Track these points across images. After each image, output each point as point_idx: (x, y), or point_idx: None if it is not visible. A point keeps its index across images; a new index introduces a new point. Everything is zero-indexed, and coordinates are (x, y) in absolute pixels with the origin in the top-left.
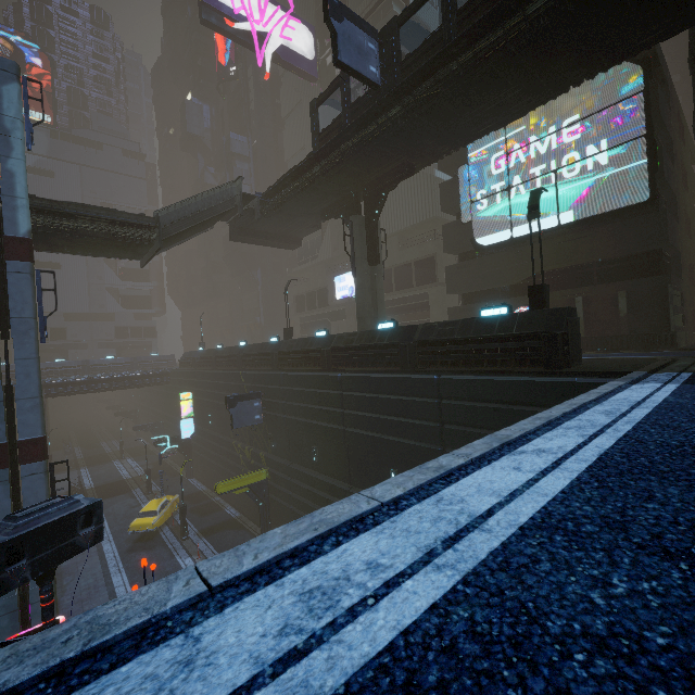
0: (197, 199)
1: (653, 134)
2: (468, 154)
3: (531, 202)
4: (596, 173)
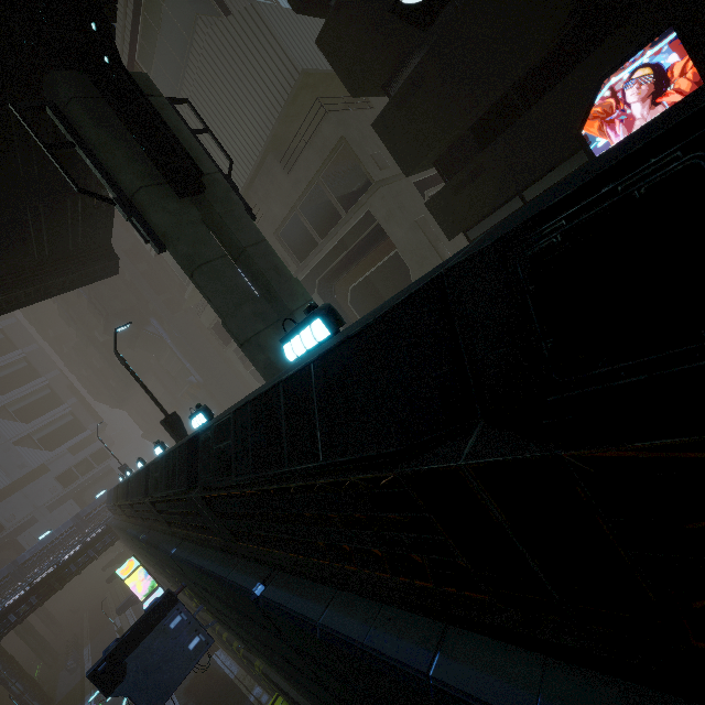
0: None
1: None
2: None
3: None
4: None
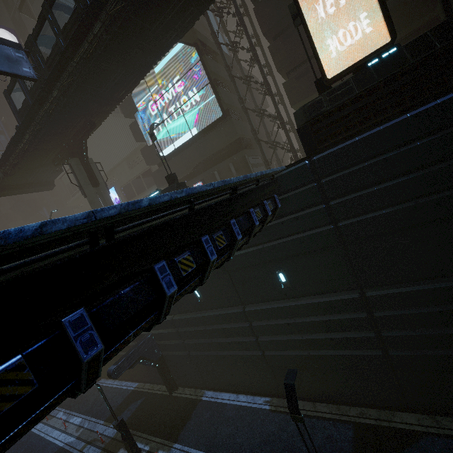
0: None
1: (212, 82)
2: (136, 105)
3: (150, 132)
4: (198, 105)
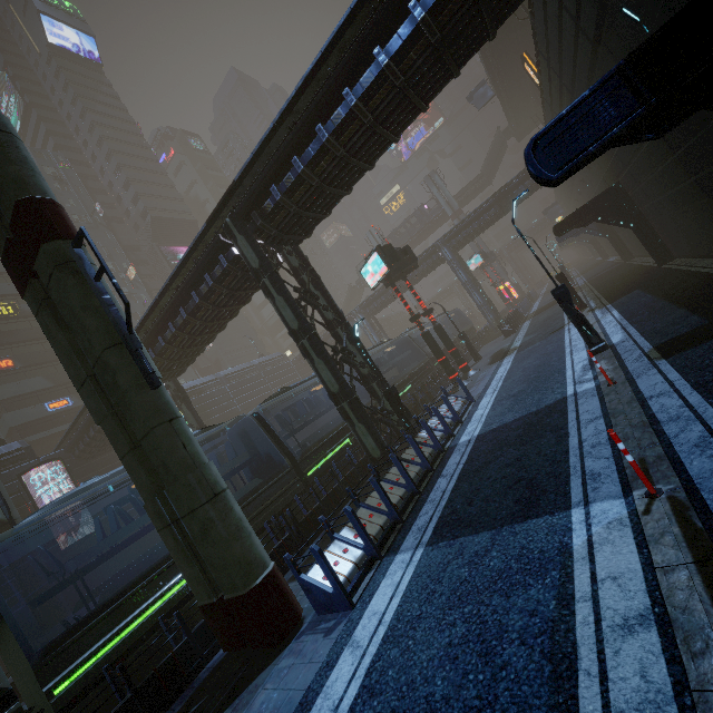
0: (489, 151)
1: None
2: None
3: None
4: None
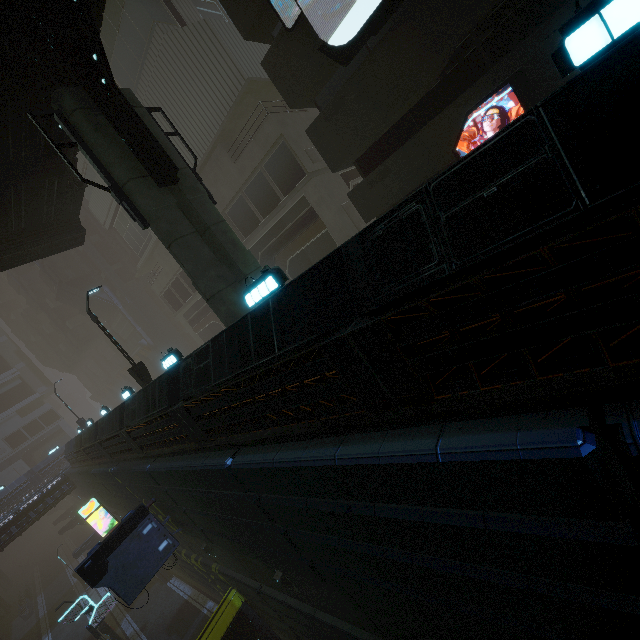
0: None
1: None
2: None
3: None
4: None
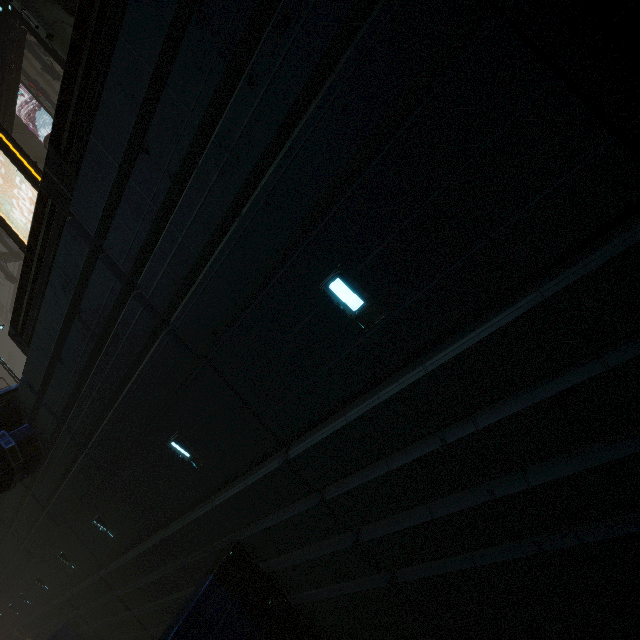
0: None
1: None
2: None
3: None
4: None
